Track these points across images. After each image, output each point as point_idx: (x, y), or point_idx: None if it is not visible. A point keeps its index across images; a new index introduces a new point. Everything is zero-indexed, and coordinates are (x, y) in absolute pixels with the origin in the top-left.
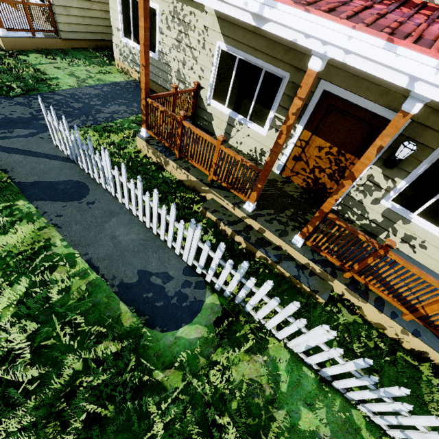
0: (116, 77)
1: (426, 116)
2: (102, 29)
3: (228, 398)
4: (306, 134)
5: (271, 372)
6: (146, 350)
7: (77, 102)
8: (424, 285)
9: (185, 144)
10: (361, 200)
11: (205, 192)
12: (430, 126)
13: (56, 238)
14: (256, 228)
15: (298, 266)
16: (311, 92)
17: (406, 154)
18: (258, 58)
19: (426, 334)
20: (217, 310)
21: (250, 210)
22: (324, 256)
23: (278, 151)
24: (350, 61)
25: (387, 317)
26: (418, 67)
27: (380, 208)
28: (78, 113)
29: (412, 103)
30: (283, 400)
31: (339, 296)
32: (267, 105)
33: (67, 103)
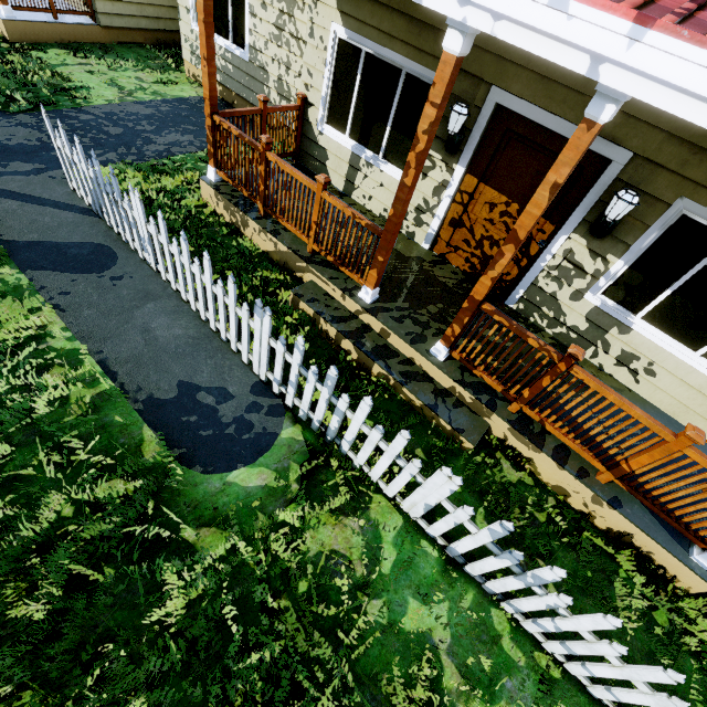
0: (184, 90)
1: (657, 146)
2: (167, 13)
3: (293, 575)
4: (469, 181)
5: (368, 544)
6: (175, 497)
7: (115, 126)
8: (628, 422)
9: (272, 191)
10: (555, 293)
11: (301, 271)
12: (663, 164)
13: (54, 325)
14: (377, 329)
15: (438, 391)
16: (477, 108)
17: (621, 212)
18: (395, 51)
19: (632, 505)
20: (297, 449)
21: (368, 300)
22: (478, 376)
23: (405, 197)
24: (501, 33)
25: (570, 476)
26: (601, 37)
27: (583, 307)
28: (115, 143)
29: (600, 105)
30: (381, 584)
31: (500, 441)
32: (409, 133)
33: (99, 126)
